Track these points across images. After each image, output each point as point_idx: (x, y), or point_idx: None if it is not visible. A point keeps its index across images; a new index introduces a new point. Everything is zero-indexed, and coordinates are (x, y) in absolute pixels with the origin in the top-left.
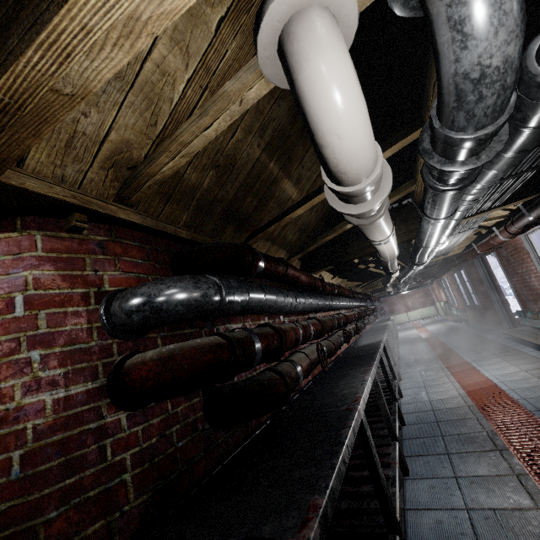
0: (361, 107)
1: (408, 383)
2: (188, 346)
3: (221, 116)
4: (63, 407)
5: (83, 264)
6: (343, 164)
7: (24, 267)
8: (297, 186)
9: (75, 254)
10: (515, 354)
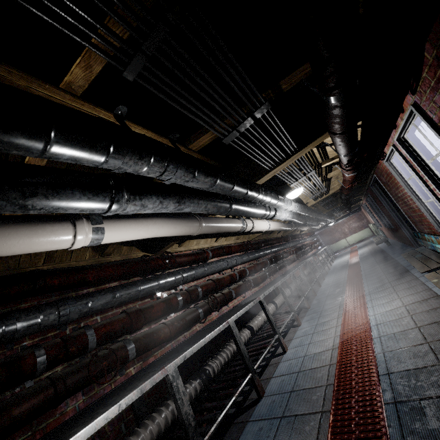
0: None
1: (304, 329)
2: None
3: None
4: None
5: None
6: None
7: None
8: None
9: None
10: (408, 281)
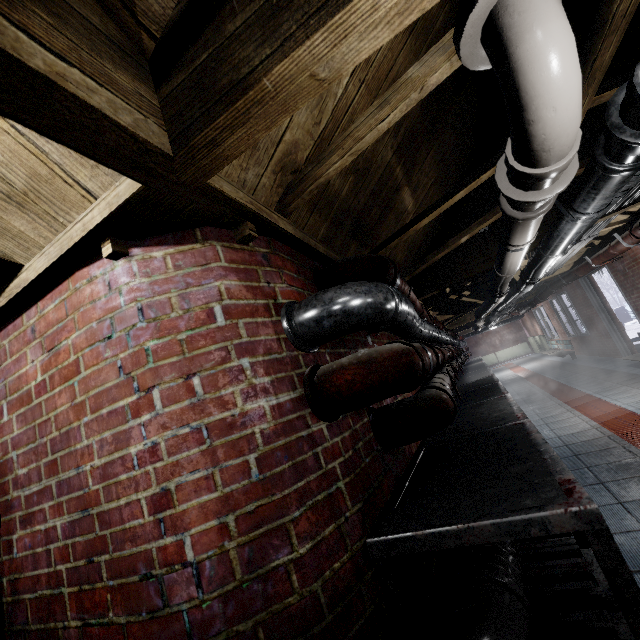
0: (580, 76)
1: None
2: (383, 349)
3: (399, 105)
4: (278, 414)
5: (257, 276)
6: (552, 139)
7: (214, 278)
8: (414, 195)
9: (249, 265)
10: None
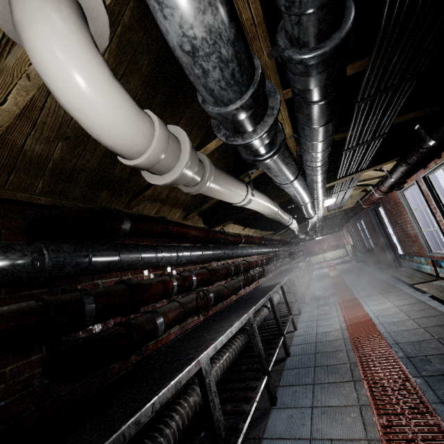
0: (96, 81)
1: (306, 317)
2: None
3: (12, 90)
4: None
5: None
6: (103, 138)
7: None
8: None
9: None
10: (394, 291)
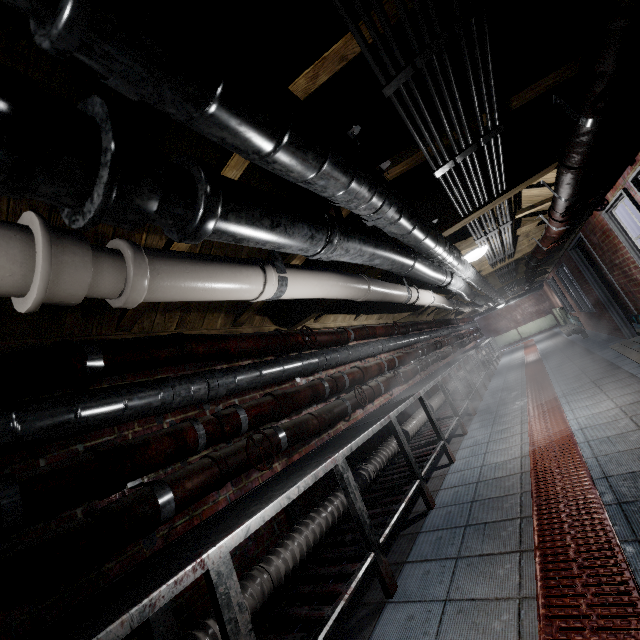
0: None
1: (473, 438)
2: None
3: None
4: None
5: None
6: None
7: None
8: None
9: None
10: (621, 380)
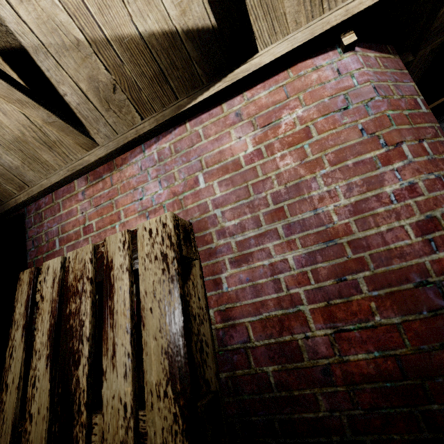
0: None
1: None
2: None
3: None
4: None
5: None
6: None
7: (409, 80)
8: None
9: None
10: None
